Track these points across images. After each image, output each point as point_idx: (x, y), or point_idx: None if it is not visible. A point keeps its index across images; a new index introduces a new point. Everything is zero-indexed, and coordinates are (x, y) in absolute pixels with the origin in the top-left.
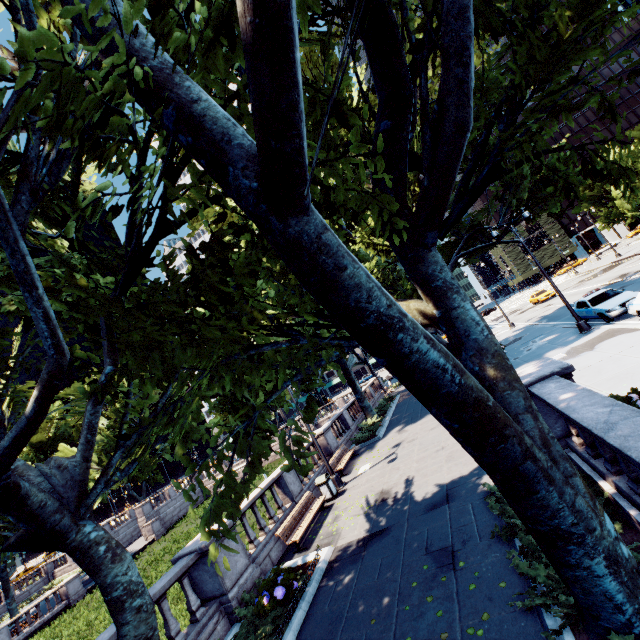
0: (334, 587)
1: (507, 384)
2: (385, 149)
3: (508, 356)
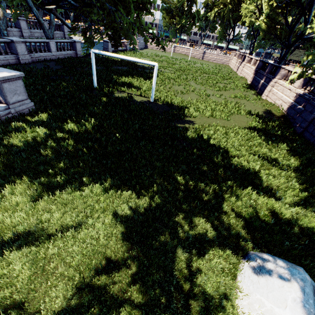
0: None
1: None
2: None
3: None
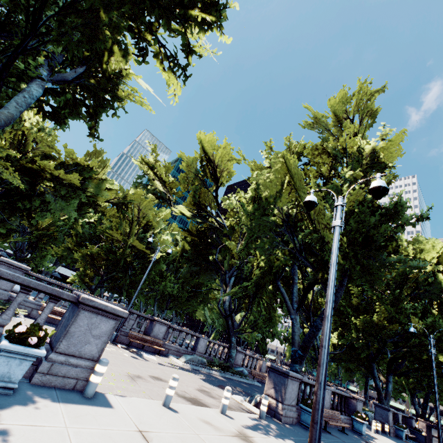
0: None
1: (387, 396)
2: (391, 360)
3: None
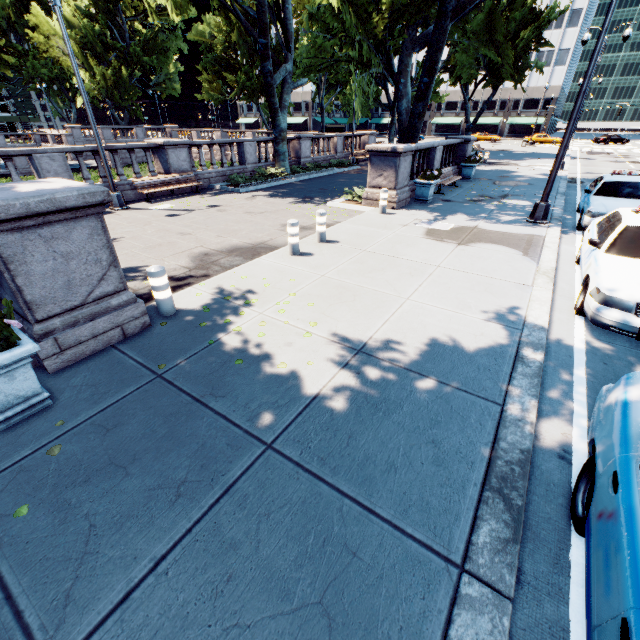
0: None
1: None
2: None
3: (456, 194)
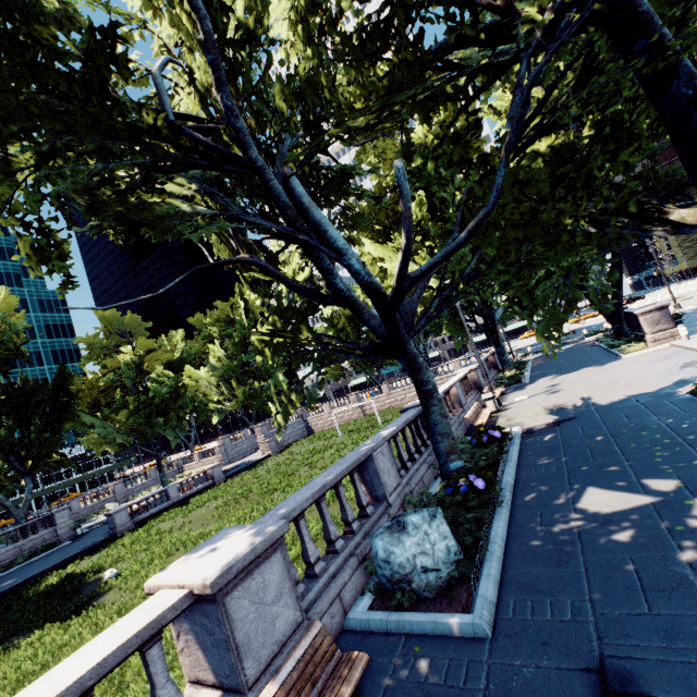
0: (539, 439)
1: None
2: None
3: None
